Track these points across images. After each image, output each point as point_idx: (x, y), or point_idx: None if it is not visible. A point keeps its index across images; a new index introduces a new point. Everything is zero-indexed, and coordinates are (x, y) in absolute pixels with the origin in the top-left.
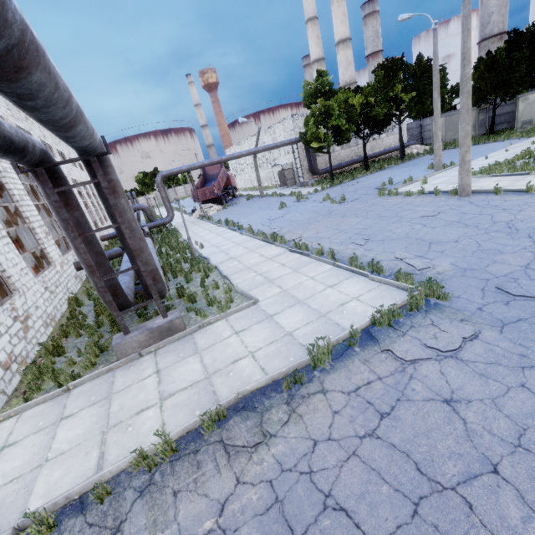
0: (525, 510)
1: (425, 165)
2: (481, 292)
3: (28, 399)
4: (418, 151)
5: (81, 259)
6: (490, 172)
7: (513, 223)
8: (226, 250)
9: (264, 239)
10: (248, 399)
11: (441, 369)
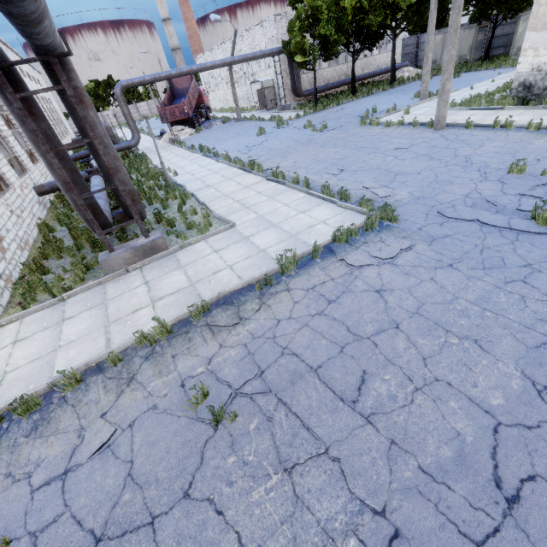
0: (408, 344)
1: (413, 93)
2: (425, 216)
3: (25, 308)
4: (410, 75)
5: (55, 176)
6: (469, 105)
7: (471, 157)
8: (202, 178)
9: (241, 167)
10: (228, 298)
11: (379, 272)
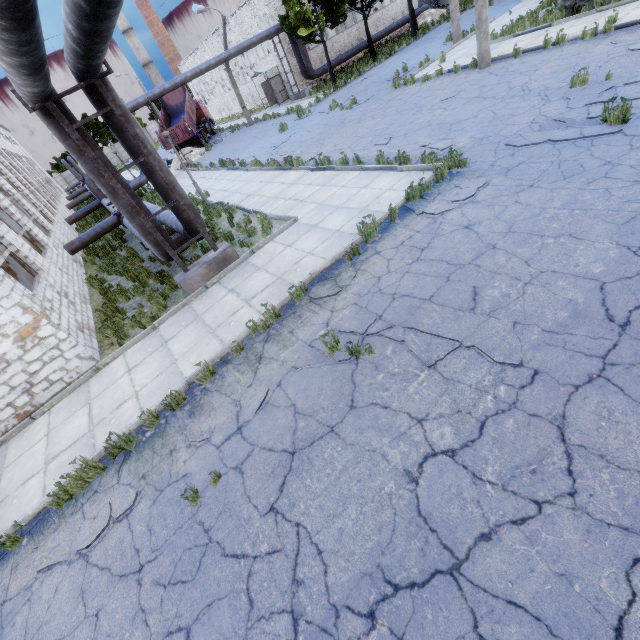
0: (508, 256)
1: (443, 38)
2: (494, 152)
3: (121, 345)
4: (433, 19)
5: (119, 204)
6: (512, 32)
7: (527, 85)
8: (239, 190)
9: (278, 167)
10: (320, 277)
11: (462, 212)
